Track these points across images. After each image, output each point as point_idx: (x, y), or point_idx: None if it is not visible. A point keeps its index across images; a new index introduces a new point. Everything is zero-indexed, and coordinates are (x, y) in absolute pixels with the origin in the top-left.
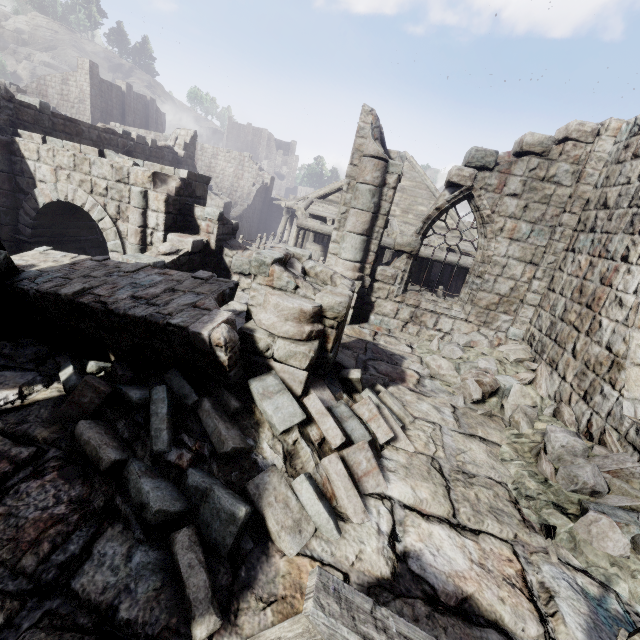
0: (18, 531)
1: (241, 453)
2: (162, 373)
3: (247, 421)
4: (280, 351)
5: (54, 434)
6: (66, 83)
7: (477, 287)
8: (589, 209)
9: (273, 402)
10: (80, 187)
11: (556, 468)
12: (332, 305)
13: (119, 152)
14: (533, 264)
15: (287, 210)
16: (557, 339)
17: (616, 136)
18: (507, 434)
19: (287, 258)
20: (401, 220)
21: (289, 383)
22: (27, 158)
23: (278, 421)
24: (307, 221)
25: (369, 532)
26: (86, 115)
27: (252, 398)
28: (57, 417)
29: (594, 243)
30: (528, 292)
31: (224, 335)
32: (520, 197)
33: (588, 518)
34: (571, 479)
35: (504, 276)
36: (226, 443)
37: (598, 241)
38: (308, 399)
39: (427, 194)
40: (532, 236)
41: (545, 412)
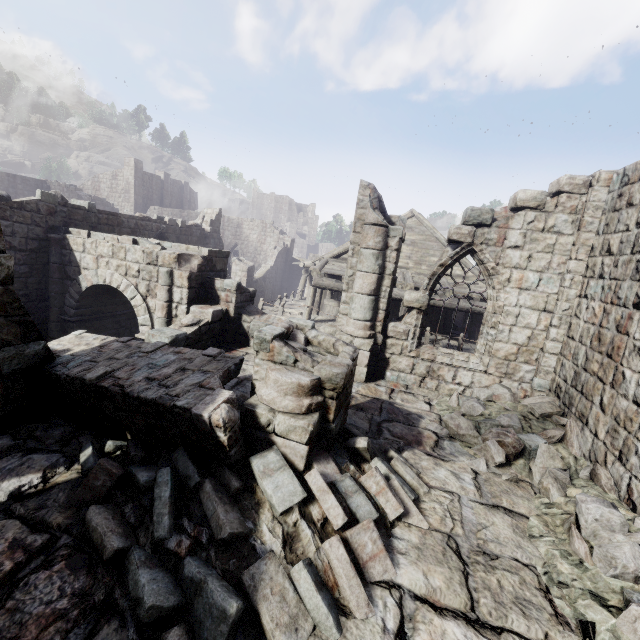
0: (21, 628)
1: (240, 538)
2: (171, 451)
3: (247, 501)
4: (281, 426)
5: (68, 519)
6: (115, 178)
7: (492, 338)
8: (595, 255)
9: (273, 480)
10: (117, 271)
11: (593, 546)
12: (330, 377)
13: (153, 235)
14: (547, 312)
15: (306, 269)
16: (583, 391)
17: (609, 186)
18: (536, 503)
19: (290, 330)
20: (415, 272)
21: (291, 458)
22: (75, 250)
23: (277, 501)
24: (322, 280)
25: (373, 630)
26: (130, 202)
27: (254, 476)
28: (72, 501)
29: (604, 290)
30: (547, 340)
31: (223, 416)
32: (522, 248)
33: (631, 613)
34: (609, 561)
35: (519, 325)
36: (223, 528)
37: (608, 288)
38: (309, 475)
39: (438, 245)
40: (541, 284)
41: (581, 474)
